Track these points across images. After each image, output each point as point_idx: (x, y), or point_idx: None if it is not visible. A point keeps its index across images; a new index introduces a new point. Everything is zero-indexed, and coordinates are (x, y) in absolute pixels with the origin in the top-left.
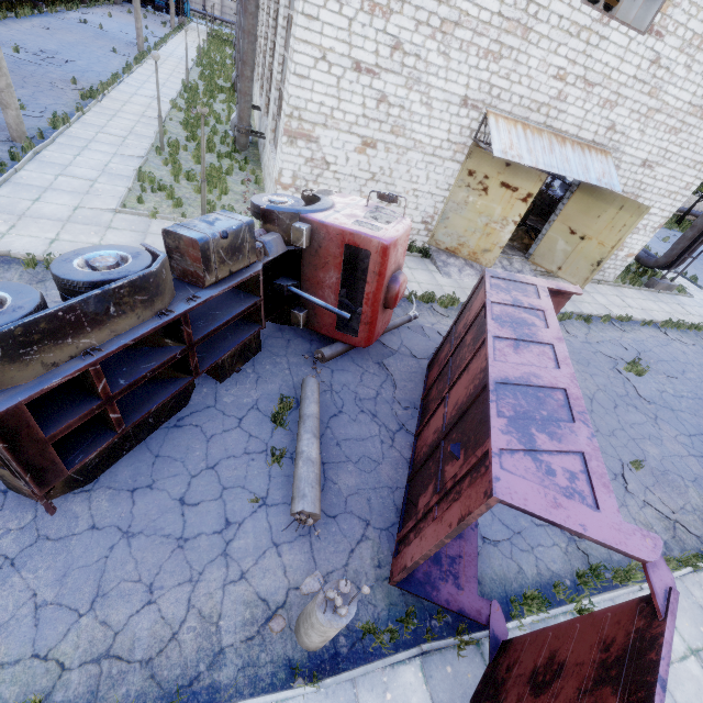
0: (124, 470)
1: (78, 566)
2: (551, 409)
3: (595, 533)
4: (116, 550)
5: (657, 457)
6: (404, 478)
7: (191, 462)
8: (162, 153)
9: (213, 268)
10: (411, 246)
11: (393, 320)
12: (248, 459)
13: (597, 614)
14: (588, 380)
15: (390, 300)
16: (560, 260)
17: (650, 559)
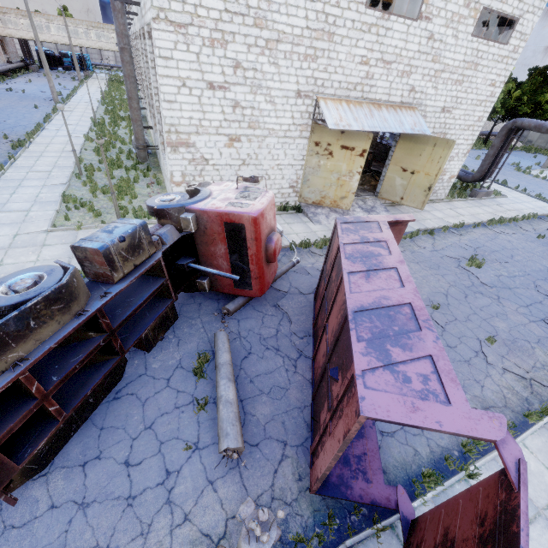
0: (75, 448)
1: (42, 546)
2: (401, 323)
3: (450, 426)
4: (74, 523)
5: (506, 329)
6: (309, 397)
7: (131, 427)
8: (80, 177)
9: (118, 267)
10: (286, 207)
11: (280, 268)
12: (179, 412)
13: (472, 489)
14: (440, 280)
15: (270, 256)
16: (401, 192)
17: (498, 438)
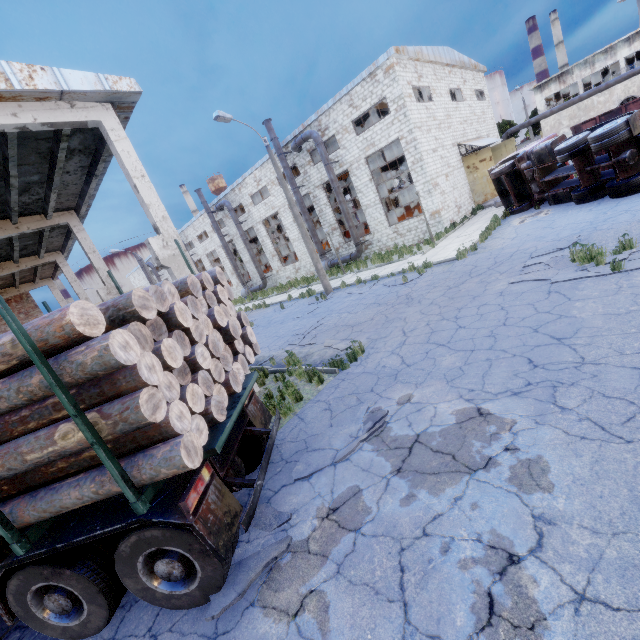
0: None
1: None
2: None
3: None
4: None
5: None
6: None
7: None
8: (353, 271)
9: None
10: (477, 208)
11: None
12: None
13: None
14: None
15: None
16: None
17: None
